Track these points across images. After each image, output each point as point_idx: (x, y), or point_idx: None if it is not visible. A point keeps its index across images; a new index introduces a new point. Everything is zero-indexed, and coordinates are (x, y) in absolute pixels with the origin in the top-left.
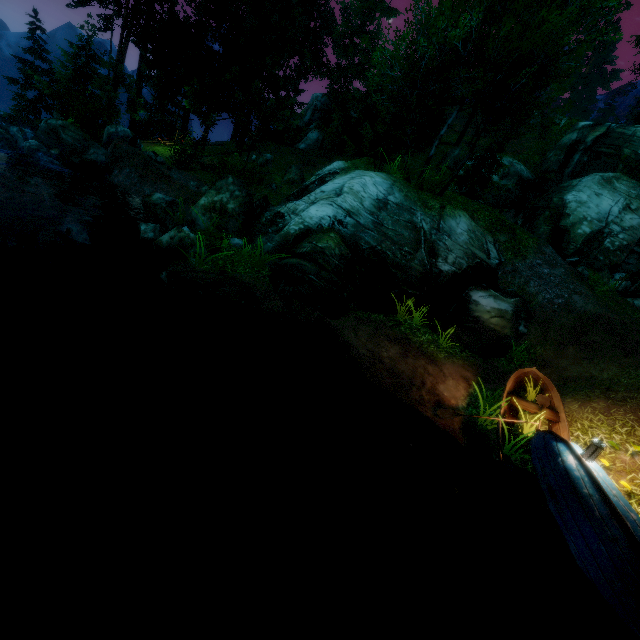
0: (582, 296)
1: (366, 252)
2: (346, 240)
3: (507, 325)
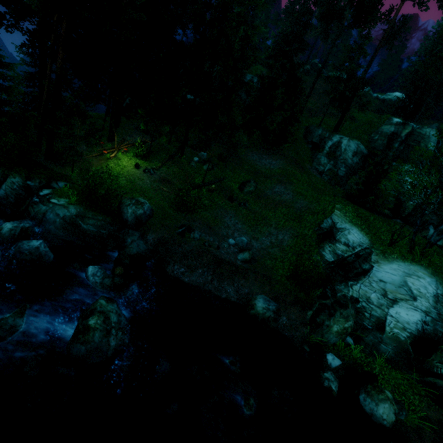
0: None
1: (441, 338)
2: (432, 335)
3: None
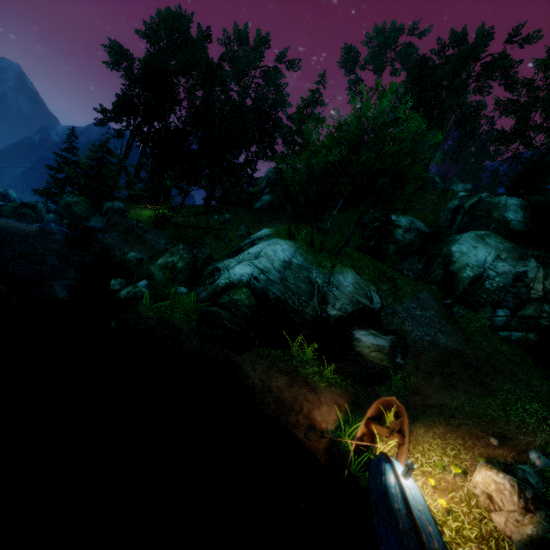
0: (444, 334)
1: (273, 300)
2: (258, 291)
3: (385, 358)
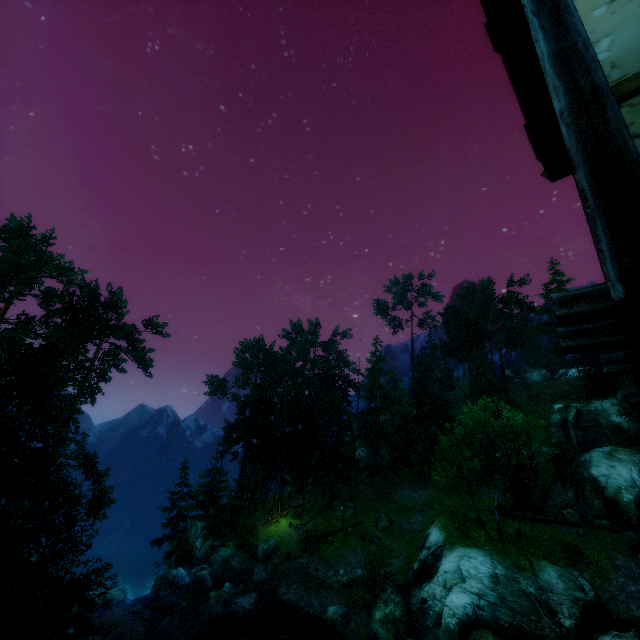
0: None
1: (509, 630)
2: (491, 623)
3: None
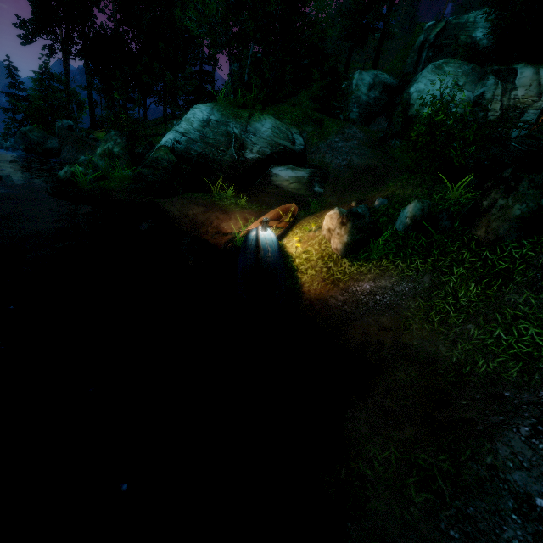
0: (358, 155)
1: (195, 157)
2: (182, 152)
3: (302, 187)
